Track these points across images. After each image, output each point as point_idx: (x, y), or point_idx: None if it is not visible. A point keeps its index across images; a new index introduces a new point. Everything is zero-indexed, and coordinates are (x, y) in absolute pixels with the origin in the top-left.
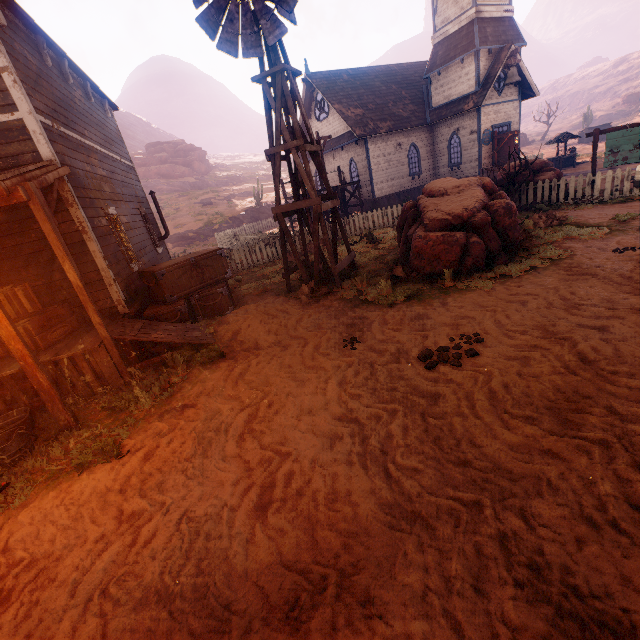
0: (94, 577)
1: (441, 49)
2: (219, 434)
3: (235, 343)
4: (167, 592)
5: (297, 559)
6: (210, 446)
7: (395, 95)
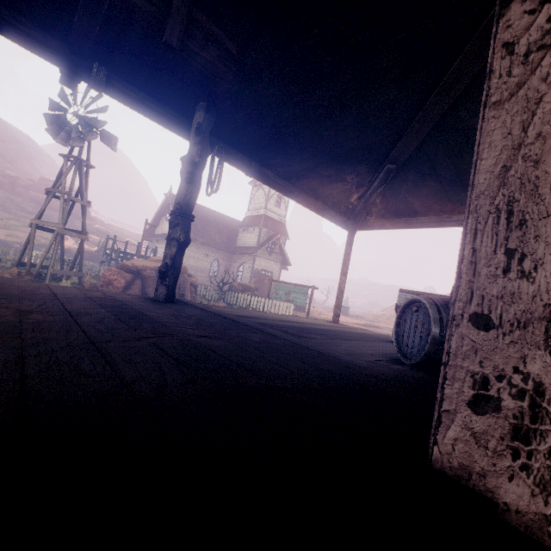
0: None
1: (248, 219)
2: None
3: None
4: None
5: None
6: None
7: (219, 229)
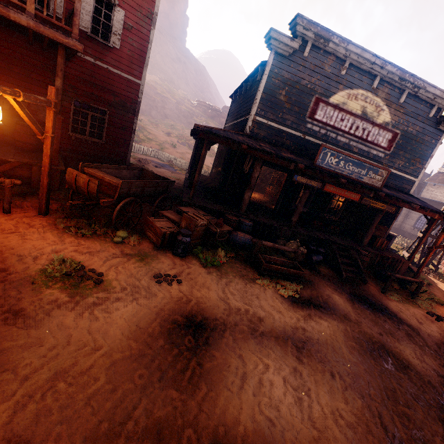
0: None
1: (442, 176)
2: None
3: (429, 281)
4: None
5: None
6: None
7: None
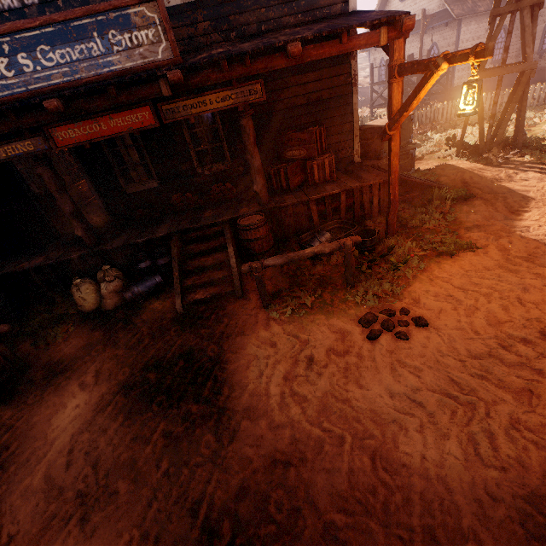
0: None
1: None
2: None
3: (473, 188)
4: None
5: None
6: None
7: None
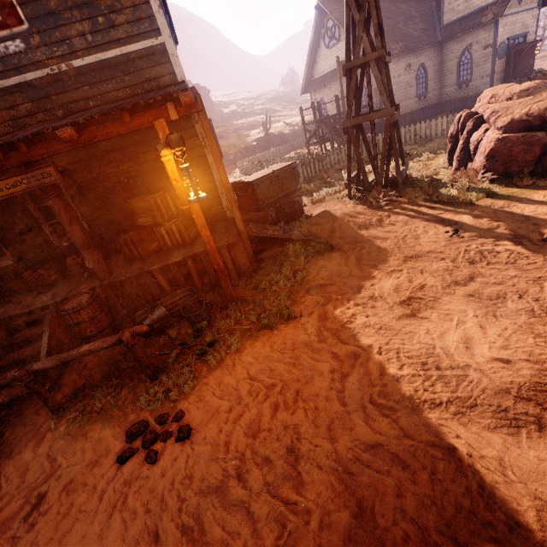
0: (354, 394)
1: None
2: (379, 302)
3: (337, 238)
4: (435, 402)
5: (546, 382)
6: (377, 310)
7: (405, 15)
